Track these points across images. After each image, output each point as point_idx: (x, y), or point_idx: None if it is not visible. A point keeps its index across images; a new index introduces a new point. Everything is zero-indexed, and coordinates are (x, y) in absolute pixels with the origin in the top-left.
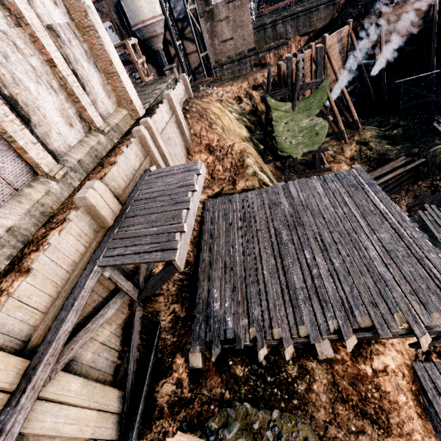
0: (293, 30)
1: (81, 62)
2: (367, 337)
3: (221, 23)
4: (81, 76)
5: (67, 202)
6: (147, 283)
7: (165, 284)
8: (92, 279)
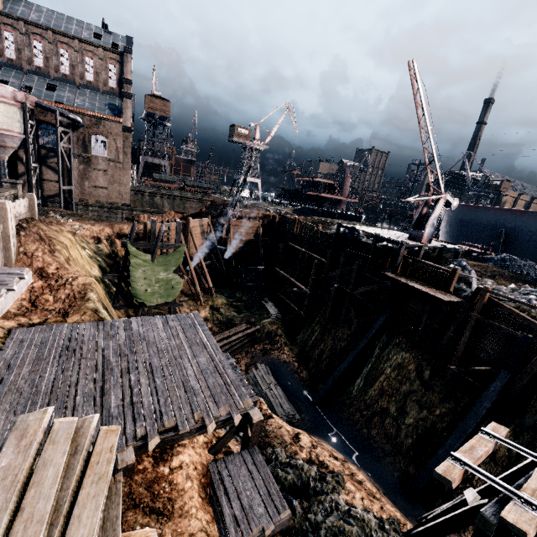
0: (170, 206)
1: None
2: (170, 437)
3: (98, 171)
4: None
5: None
6: None
7: None
8: None
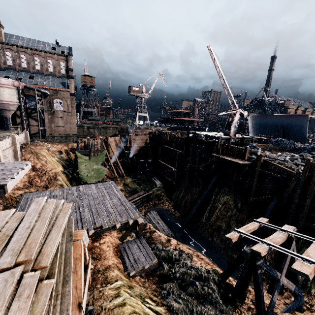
0: (98, 133)
1: None
2: (99, 230)
3: (58, 118)
4: None
5: None
6: None
7: None
8: None
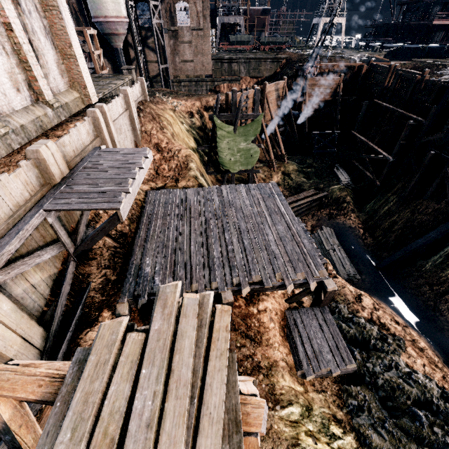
0: (245, 71)
1: (39, 35)
2: (257, 288)
3: (184, 44)
4: (36, 47)
5: (4, 160)
6: (86, 237)
7: (100, 251)
8: (37, 219)
